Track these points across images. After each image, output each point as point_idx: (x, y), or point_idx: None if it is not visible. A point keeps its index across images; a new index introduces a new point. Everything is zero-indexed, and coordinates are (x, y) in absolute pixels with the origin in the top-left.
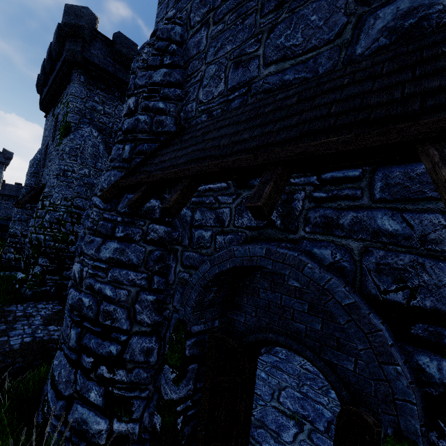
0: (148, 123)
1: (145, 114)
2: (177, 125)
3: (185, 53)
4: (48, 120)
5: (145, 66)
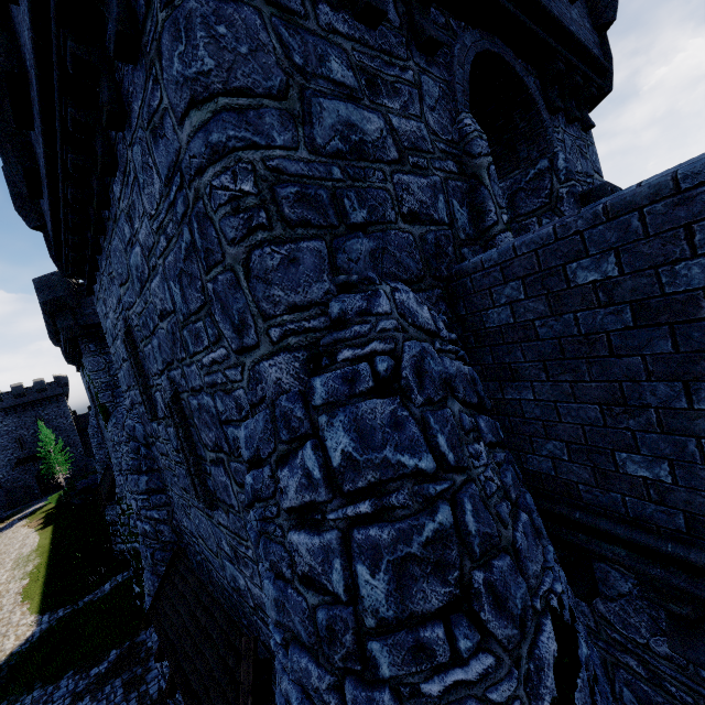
0: (153, 533)
1: (148, 524)
2: (175, 531)
3: (154, 457)
4: (83, 379)
5: (130, 468)
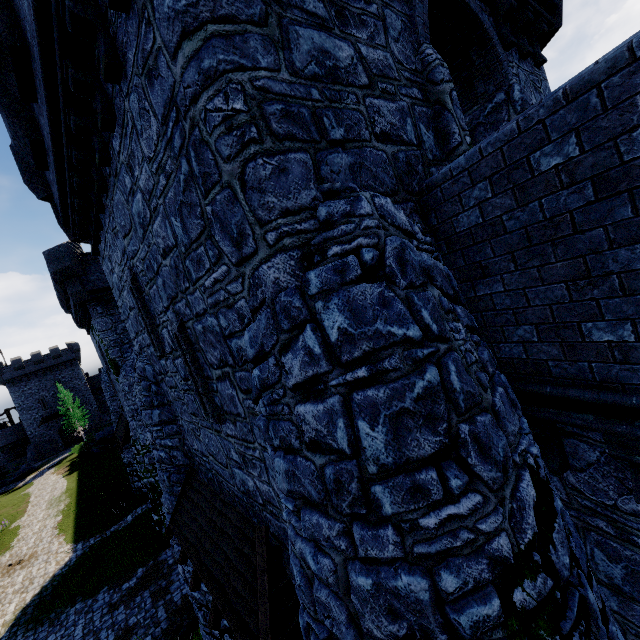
0: (168, 459)
1: (163, 451)
2: (187, 456)
3: (164, 393)
4: (93, 340)
5: (143, 405)
